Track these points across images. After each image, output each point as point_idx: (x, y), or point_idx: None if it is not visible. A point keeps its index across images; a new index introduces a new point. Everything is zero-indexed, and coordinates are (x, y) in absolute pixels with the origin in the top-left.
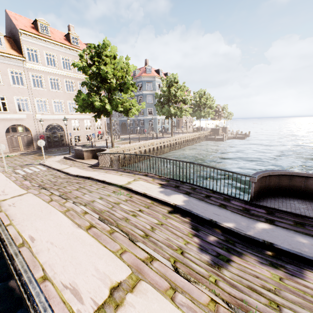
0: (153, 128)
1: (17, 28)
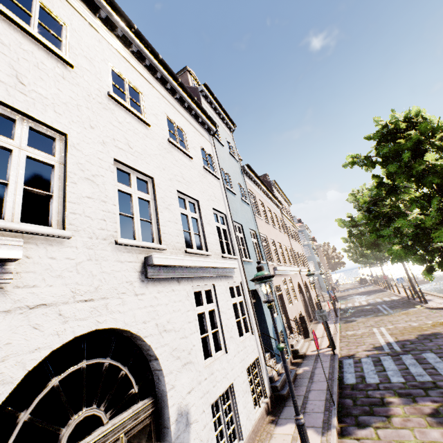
0: (321, 287)
1: (266, 179)
